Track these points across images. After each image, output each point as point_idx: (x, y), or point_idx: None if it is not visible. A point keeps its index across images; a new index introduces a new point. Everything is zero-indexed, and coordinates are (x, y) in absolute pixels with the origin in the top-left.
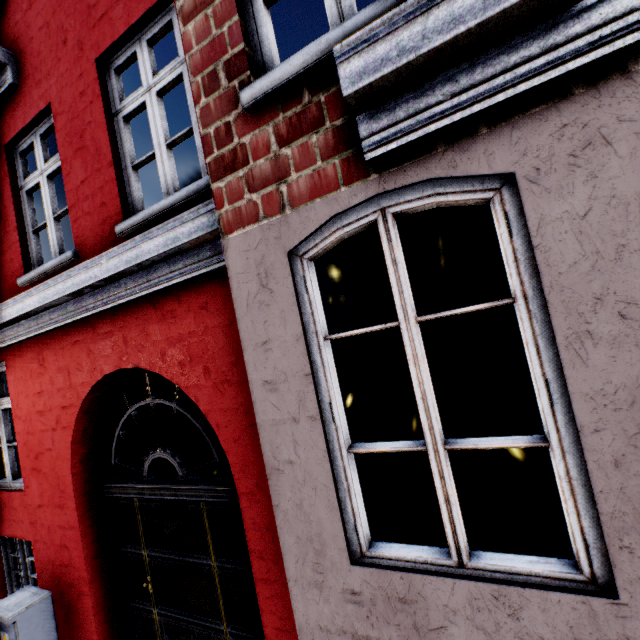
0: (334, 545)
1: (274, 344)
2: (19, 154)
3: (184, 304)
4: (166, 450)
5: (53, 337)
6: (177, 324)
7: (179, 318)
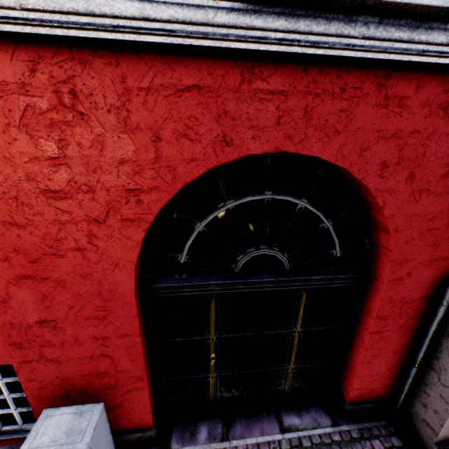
0: None
1: None
2: None
3: (422, 95)
4: (271, 247)
5: (117, 58)
6: (401, 117)
7: (407, 110)
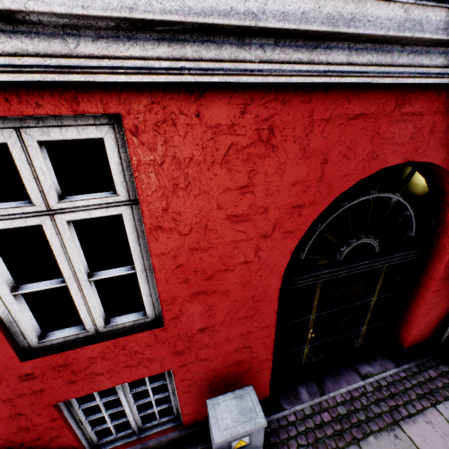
0: None
1: None
2: None
3: None
4: (367, 236)
5: (311, 96)
6: None
7: None
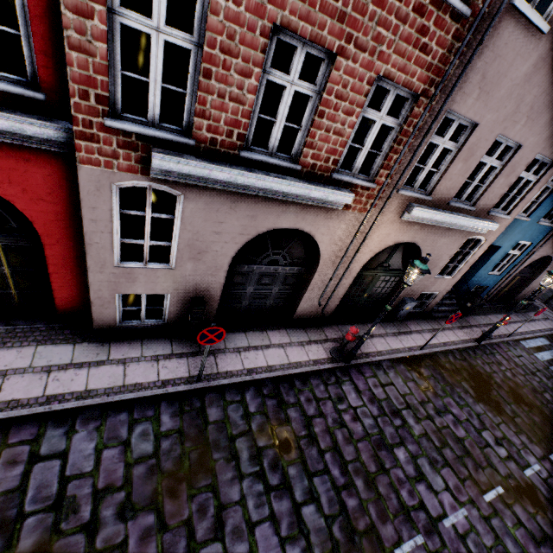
0: (110, 263)
1: (99, 209)
2: None
3: (7, 151)
4: None
5: None
6: None
7: (0, 157)
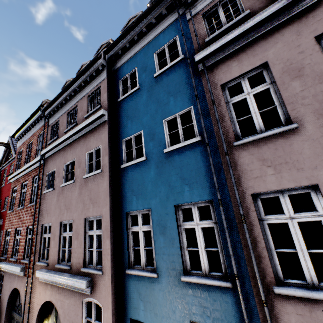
0: None
1: None
2: (1, 232)
3: None
4: None
5: None
6: None
7: None
